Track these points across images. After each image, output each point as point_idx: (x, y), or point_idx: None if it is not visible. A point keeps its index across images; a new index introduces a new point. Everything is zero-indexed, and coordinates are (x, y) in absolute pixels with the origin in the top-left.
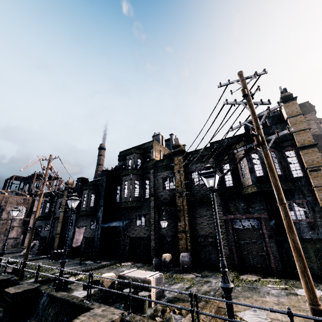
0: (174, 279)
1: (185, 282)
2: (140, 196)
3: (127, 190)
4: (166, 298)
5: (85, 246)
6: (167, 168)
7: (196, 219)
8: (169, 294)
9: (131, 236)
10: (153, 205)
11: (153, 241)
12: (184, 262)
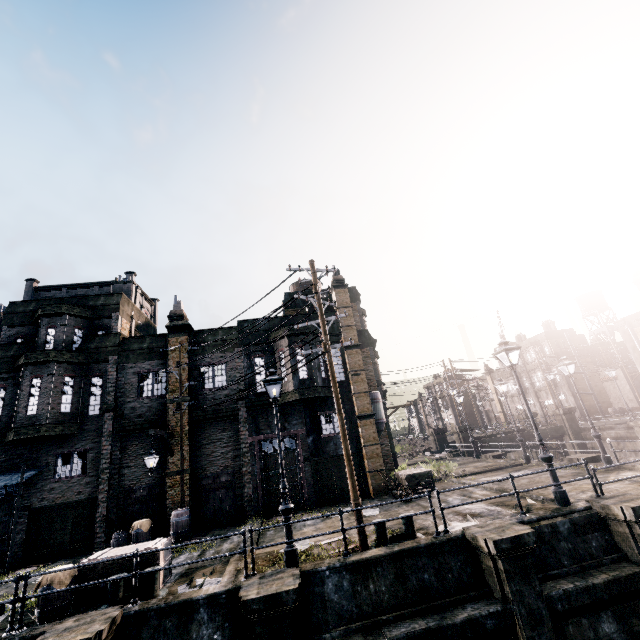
0: None
1: (193, 549)
2: (74, 413)
3: (37, 399)
4: (176, 574)
5: None
6: (152, 355)
7: (204, 447)
8: (177, 570)
9: (34, 507)
10: (110, 429)
11: (103, 505)
12: (181, 525)
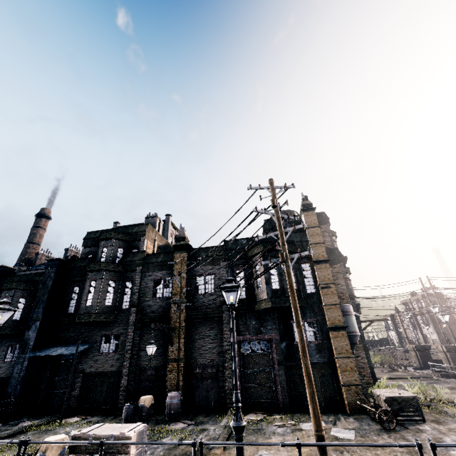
0: (156, 433)
1: (174, 435)
2: (113, 306)
3: (92, 295)
4: None
5: None
6: (164, 266)
7: (196, 341)
8: (152, 455)
9: (86, 371)
10: (133, 320)
11: (125, 378)
12: (173, 406)
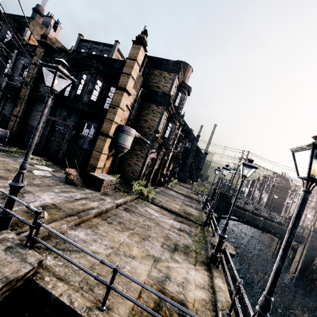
0: None
1: None
2: None
3: None
4: None
5: None
6: (31, 56)
7: (33, 111)
8: None
9: None
10: (4, 85)
11: None
12: None
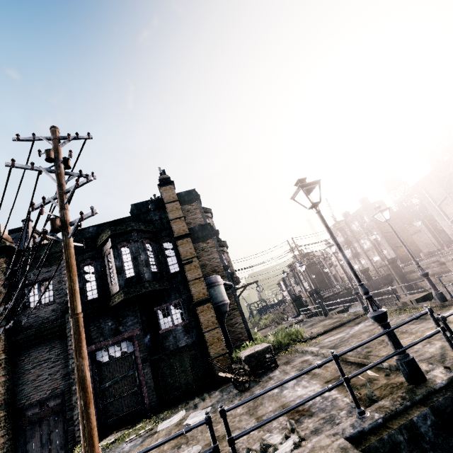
0: None
1: None
2: None
3: None
4: None
5: None
6: None
7: (28, 372)
8: None
9: None
10: None
11: None
12: None
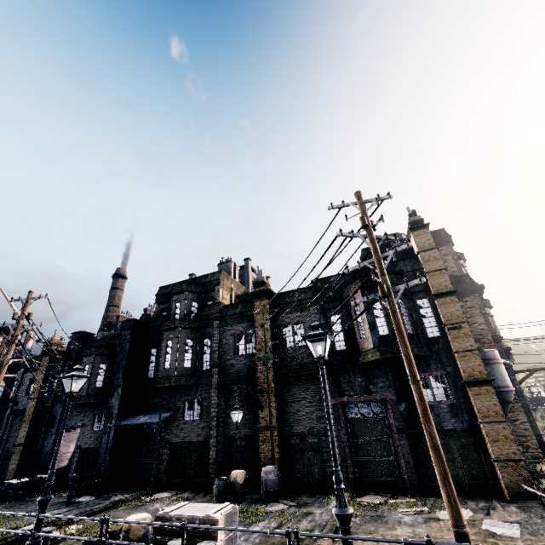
0: (252, 515)
1: (272, 518)
2: (193, 368)
3: (170, 356)
4: None
5: (79, 466)
6: (243, 318)
7: (290, 405)
8: (246, 542)
9: (172, 442)
10: (216, 383)
11: (213, 449)
12: (269, 483)
